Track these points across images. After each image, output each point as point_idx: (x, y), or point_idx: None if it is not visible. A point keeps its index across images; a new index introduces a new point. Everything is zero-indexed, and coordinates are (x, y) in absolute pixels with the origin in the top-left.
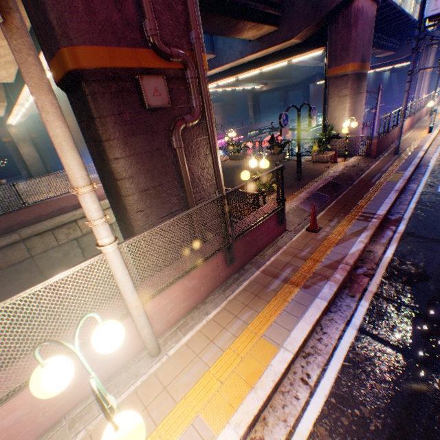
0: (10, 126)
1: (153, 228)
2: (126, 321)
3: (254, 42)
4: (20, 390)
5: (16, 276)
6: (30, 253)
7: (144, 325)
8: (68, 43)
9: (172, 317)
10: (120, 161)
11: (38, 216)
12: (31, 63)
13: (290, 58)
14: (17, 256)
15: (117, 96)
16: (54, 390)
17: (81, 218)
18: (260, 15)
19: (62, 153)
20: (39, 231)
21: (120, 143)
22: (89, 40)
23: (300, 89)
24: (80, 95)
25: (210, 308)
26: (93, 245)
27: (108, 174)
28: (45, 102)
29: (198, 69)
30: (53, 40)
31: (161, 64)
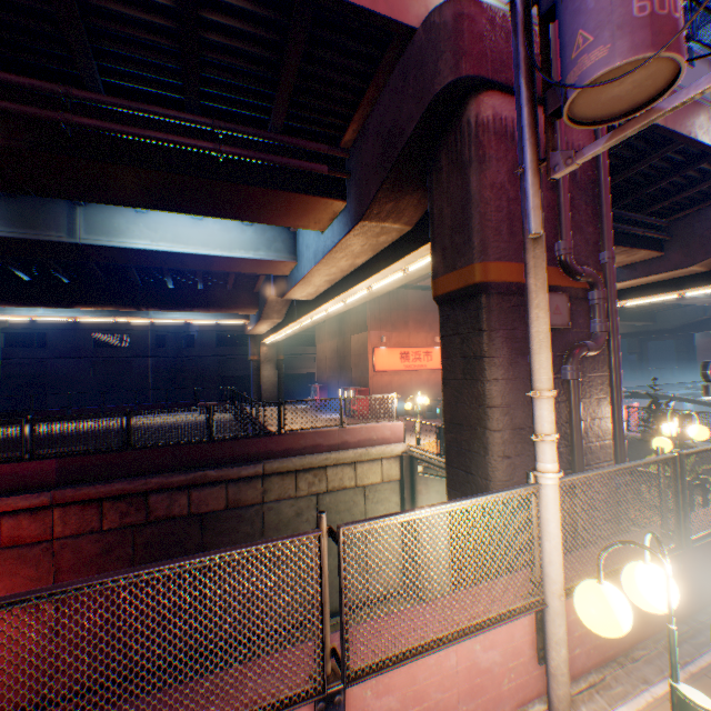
0: (263, 344)
1: (591, 472)
2: (523, 620)
3: (615, 269)
4: (421, 652)
5: (236, 523)
6: (263, 496)
7: (562, 638)
8: (483, 259)
9: (577, 658)
10: (498, 382)
11: (289, 447)
12: (542, 267)
13: (683, 290)
14: (249, 495)
15: (513, 310)
16: (624, 622)
17: (332, 464)
18: (634, 239)
19: (538, 349)
20: (284, 468)
21: (504, 361)
22: (503, 257)
23: (671, 337)
24: (470, 307)
25: (649, 673)
26: (333, 510)
27: (469, 397)
28: (541, 300)
29: (606, 289)
30: (464, 256)
31: (563, 282)
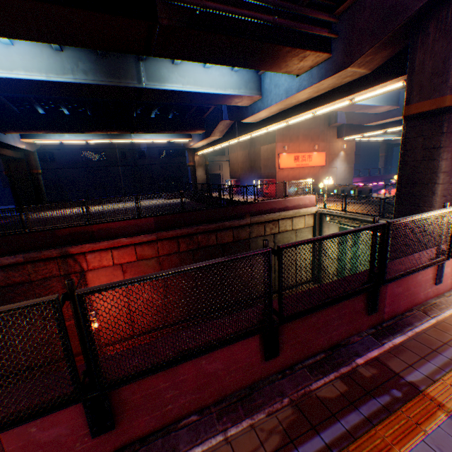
0: (196, 155)
1: None
2: None
3: None
4: None
5: (237, 249)
6: (249, 235)
7: None
8: None
9: None
10: (447, 160)
11: (259, 210)
12: None
13: None
14: (243, 235)
15: None
16: None
17: (281, 219)
18: None
19: None
20: (259, 221)
21: (451, 149)
22: None
23: None
24: (435, 121)
25: None
26: (281, 242)
27: (425, 169)
28: None
29: None
30: (439, 91)
31: None
